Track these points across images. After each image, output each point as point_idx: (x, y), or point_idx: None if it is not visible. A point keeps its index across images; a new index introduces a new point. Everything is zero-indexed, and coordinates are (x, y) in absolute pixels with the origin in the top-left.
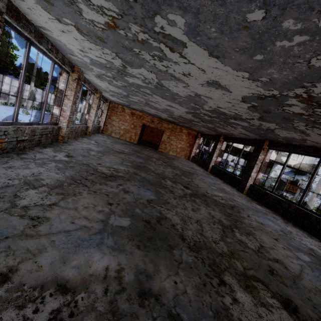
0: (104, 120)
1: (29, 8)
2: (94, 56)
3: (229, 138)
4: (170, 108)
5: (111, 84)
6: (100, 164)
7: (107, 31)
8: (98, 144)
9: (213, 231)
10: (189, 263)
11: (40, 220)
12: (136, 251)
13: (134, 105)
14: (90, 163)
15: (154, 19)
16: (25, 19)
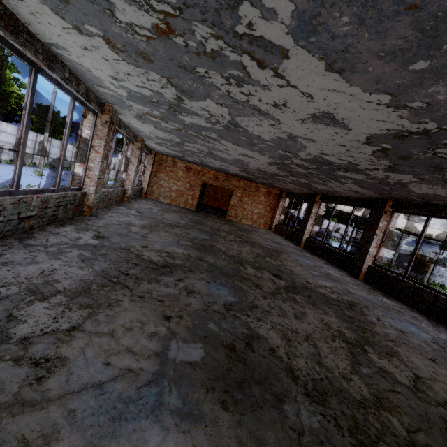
0: (148, 179)
1: (31, 13)
2: (134, 85)
3: (330, 198)
4: (245, 158)
5: (157, 127)
6: (146, 247)
7: (154, 42)
8: (140, 214)
9: (336, 355)
10: (316, 430)
11: (51, 366)
12: (221, 416)
13: (191, 156)
14: (131, 246)
15: (237, 10)
16: (27, 33)
